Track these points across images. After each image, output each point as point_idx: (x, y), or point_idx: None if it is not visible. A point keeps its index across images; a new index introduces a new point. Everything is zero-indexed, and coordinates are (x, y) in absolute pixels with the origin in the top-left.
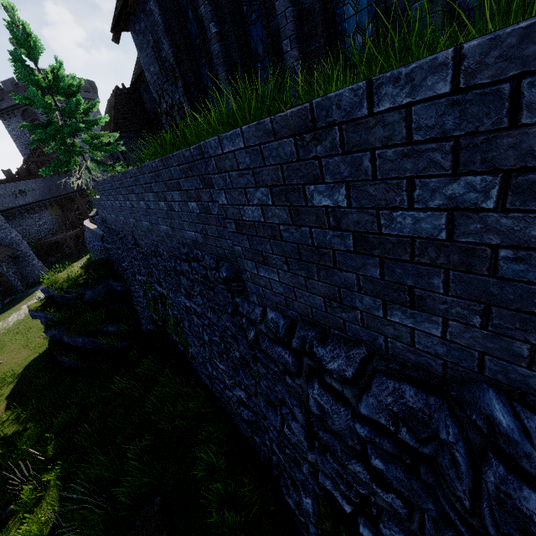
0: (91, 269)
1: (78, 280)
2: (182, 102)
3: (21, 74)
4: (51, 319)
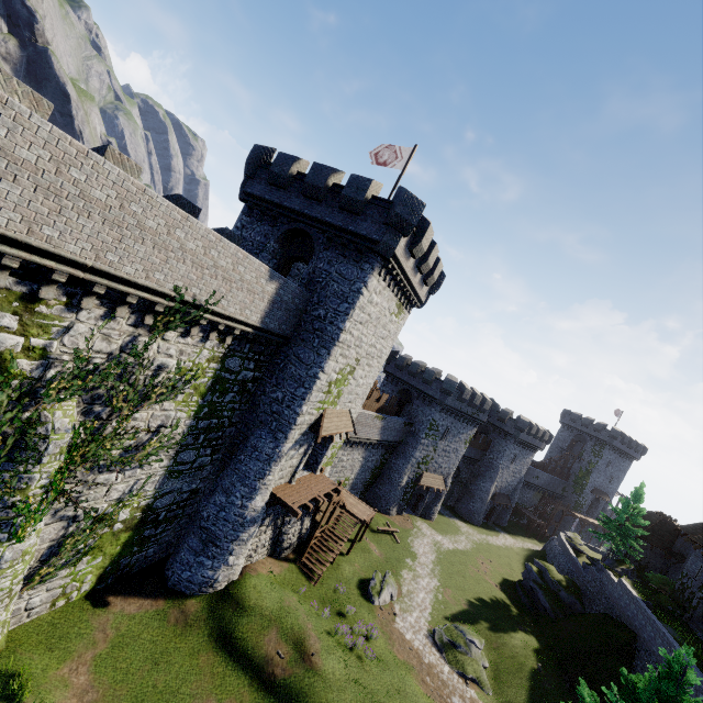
0: (569, 583)
1: (561, 582)
2: (695, 594)
3: (625, 507)
4: (538, 581)
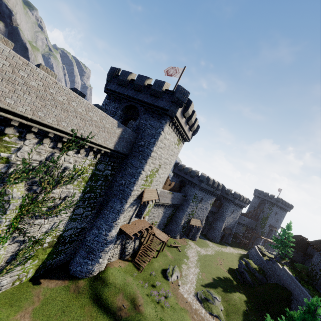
0: (260, 269)
1: (256, 268)
2: (318, 273)
3: (284, 233)
4: (245, 268)
